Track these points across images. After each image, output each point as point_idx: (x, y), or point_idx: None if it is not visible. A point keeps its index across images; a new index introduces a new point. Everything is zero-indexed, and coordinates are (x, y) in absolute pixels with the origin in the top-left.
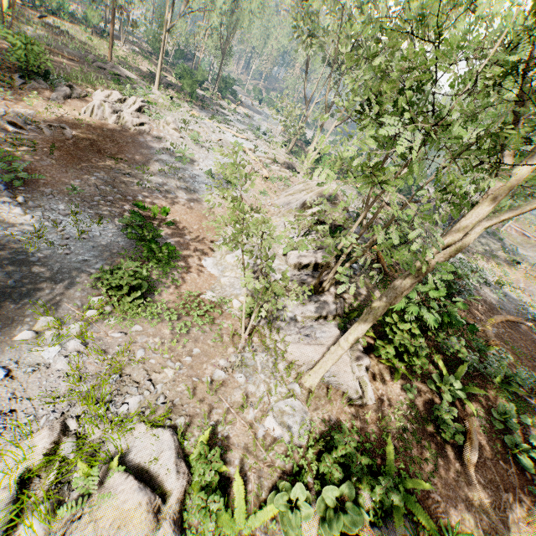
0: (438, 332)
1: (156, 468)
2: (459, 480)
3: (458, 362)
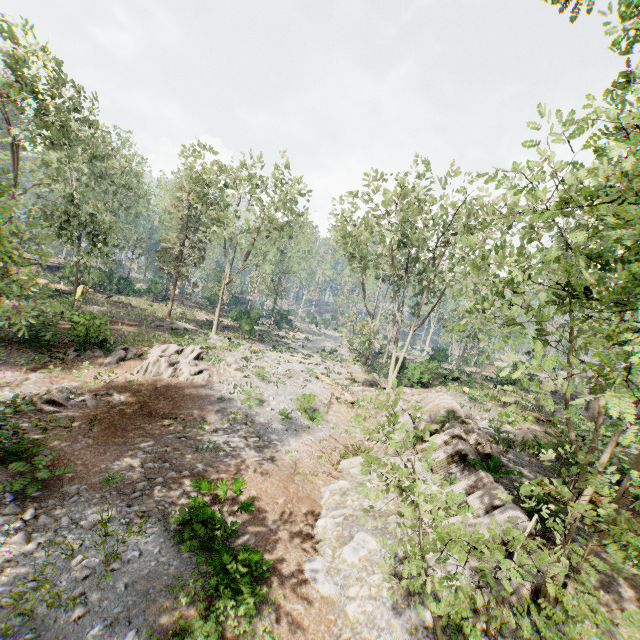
0: None
1: None
2: None
3: None
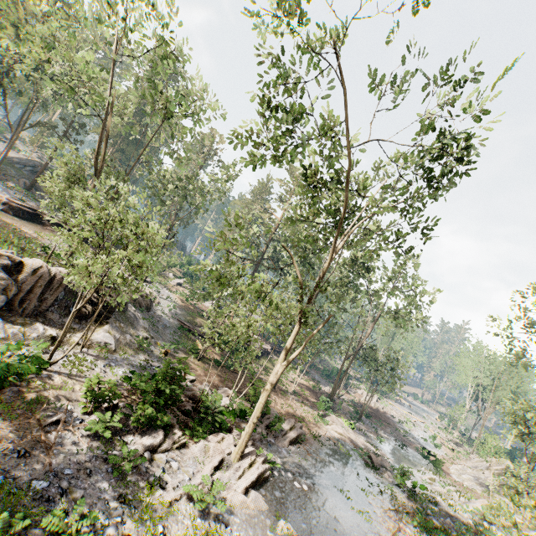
0: None
1: None
2: None
3: None
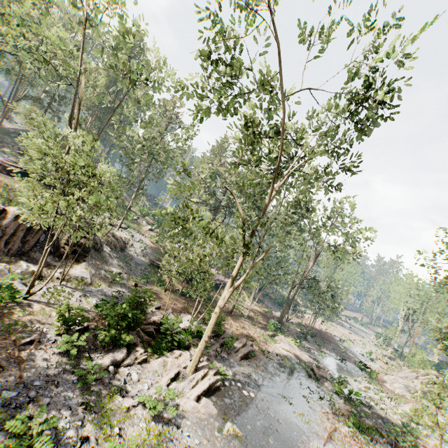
0: None
1: None
2: None
3: None
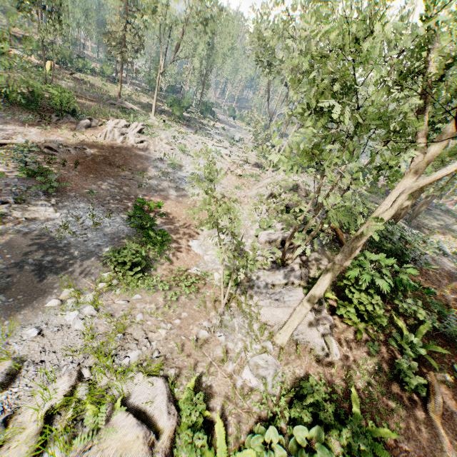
0: (395, 295)
1: (151, 410)
2: (426, 431)
3: (418, 322)
